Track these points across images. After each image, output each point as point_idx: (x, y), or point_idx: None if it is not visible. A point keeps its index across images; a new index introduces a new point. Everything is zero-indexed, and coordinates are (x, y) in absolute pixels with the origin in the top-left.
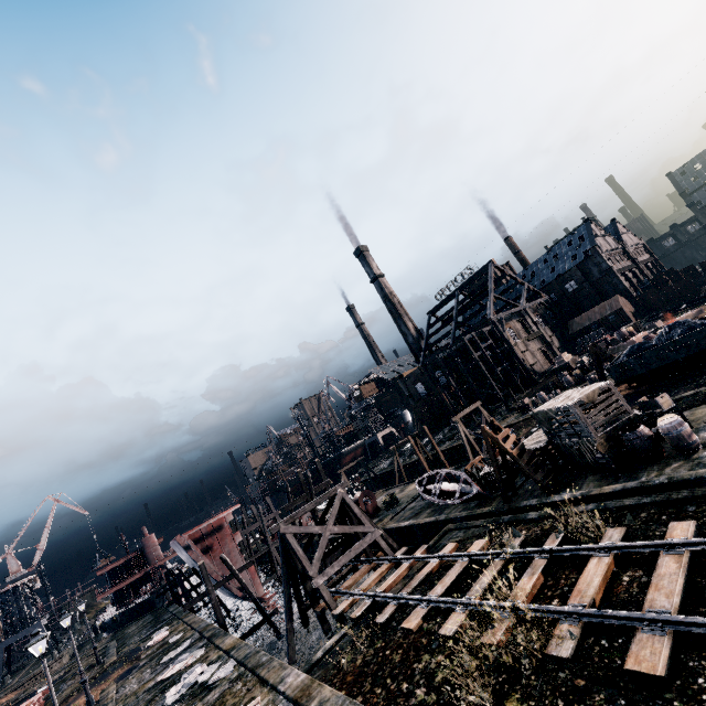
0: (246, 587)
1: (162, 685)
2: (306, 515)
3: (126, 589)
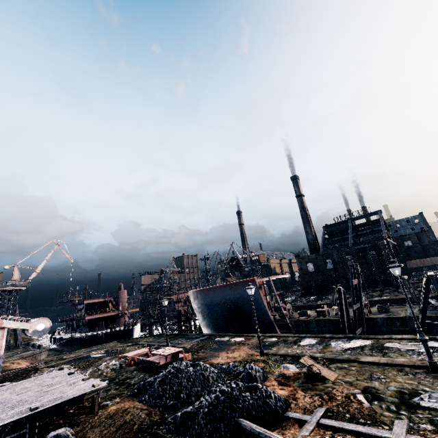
0: (350, 317)
1: (366, 348)
2: (287, 305)
3: (101, 320)
